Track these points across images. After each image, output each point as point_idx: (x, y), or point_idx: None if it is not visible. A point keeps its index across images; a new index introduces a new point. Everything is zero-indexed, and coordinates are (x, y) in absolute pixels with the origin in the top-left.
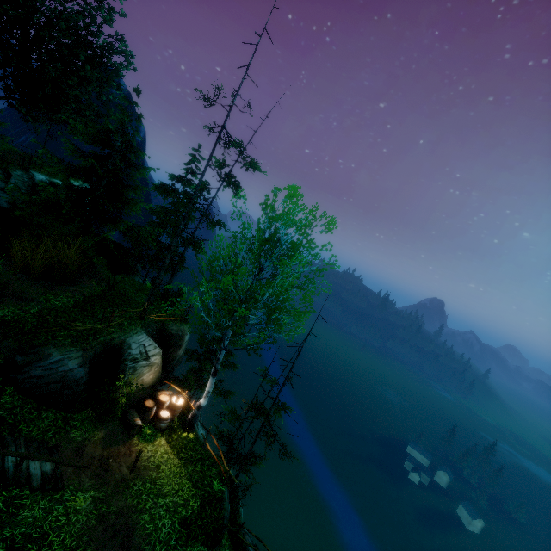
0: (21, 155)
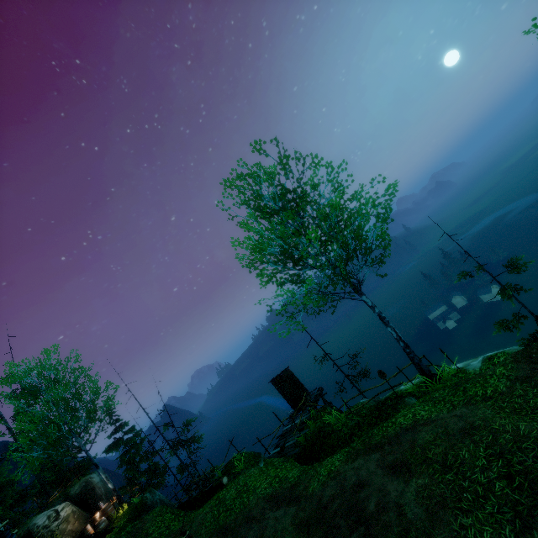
0: None
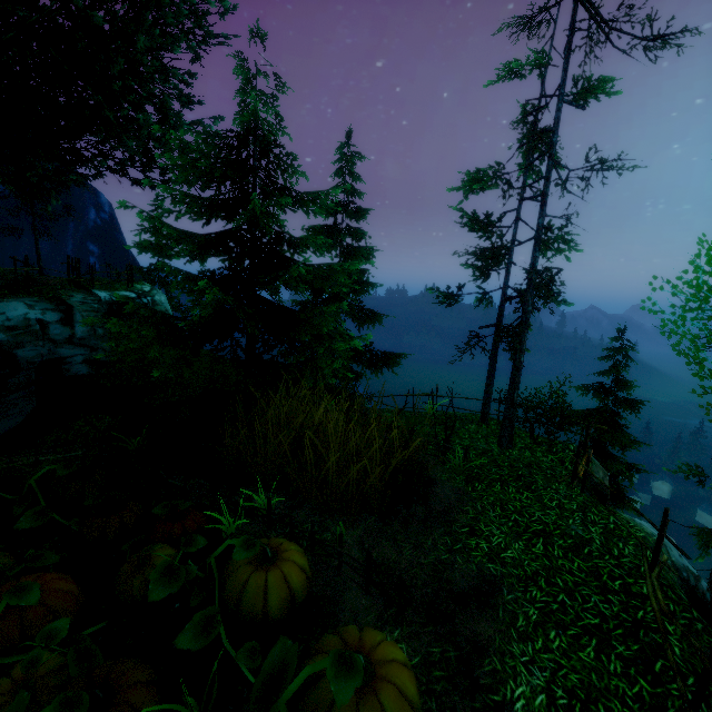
0: (24, 275)
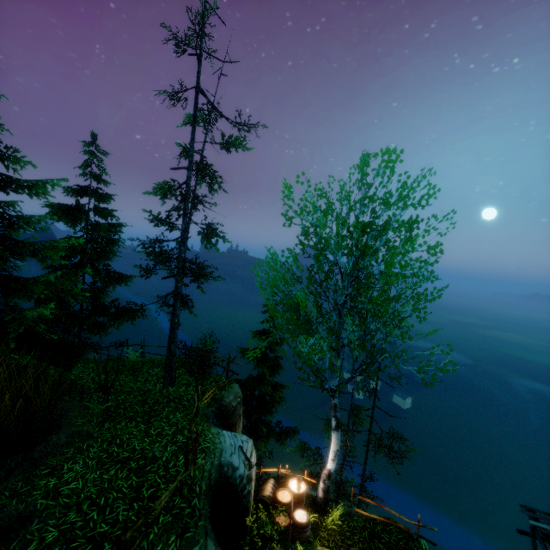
0: None
